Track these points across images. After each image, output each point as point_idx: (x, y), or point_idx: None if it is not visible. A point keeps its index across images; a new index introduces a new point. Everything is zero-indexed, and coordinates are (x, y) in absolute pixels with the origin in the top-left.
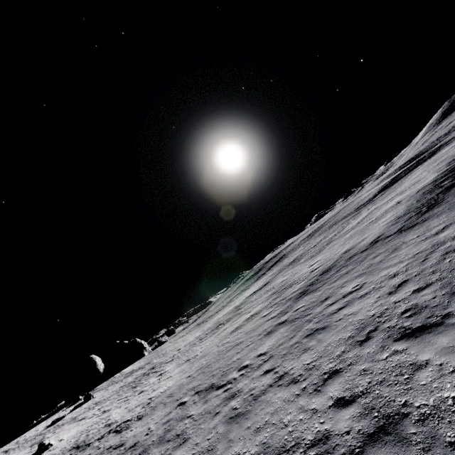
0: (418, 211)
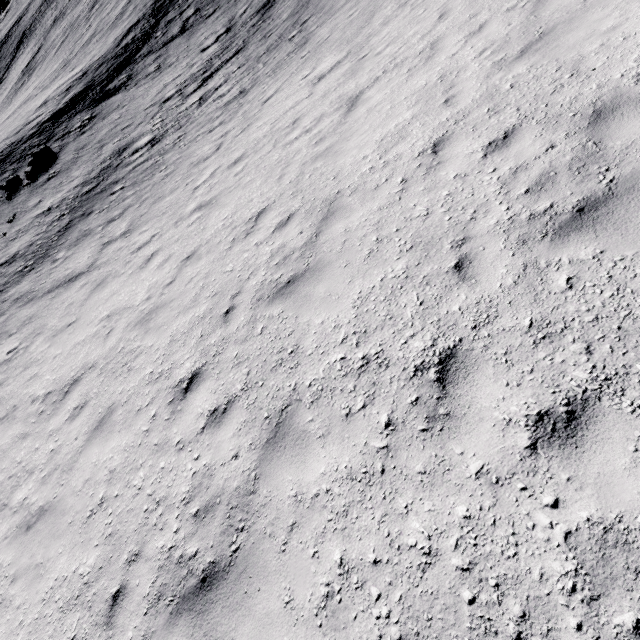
0: None
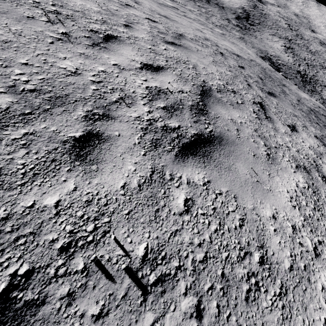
0: (206, 1)
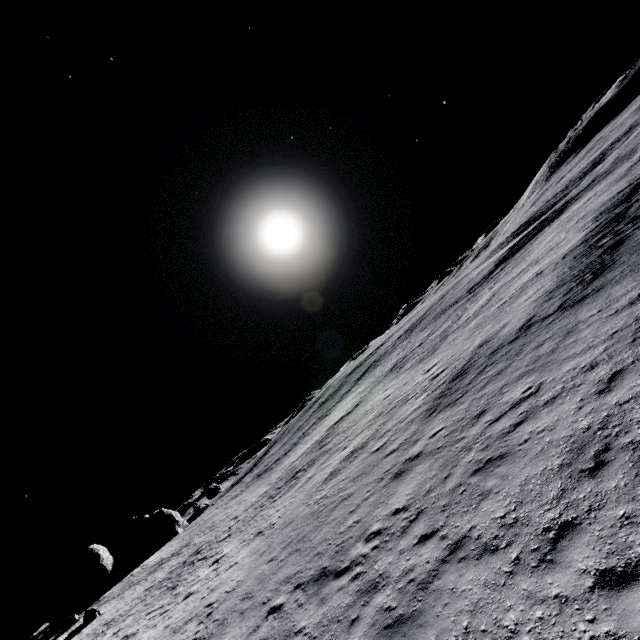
0: (579, 280)
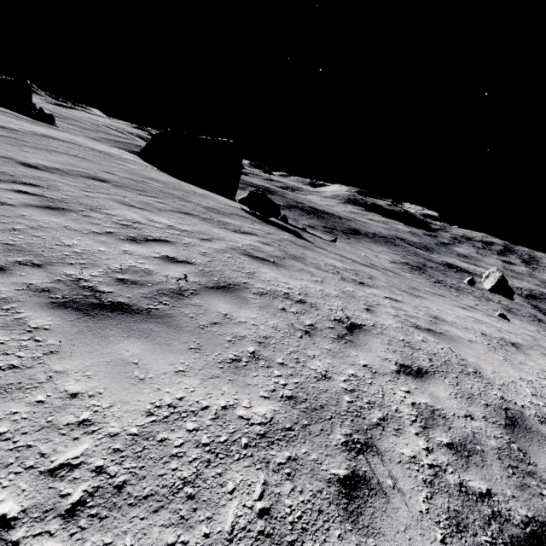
0: None
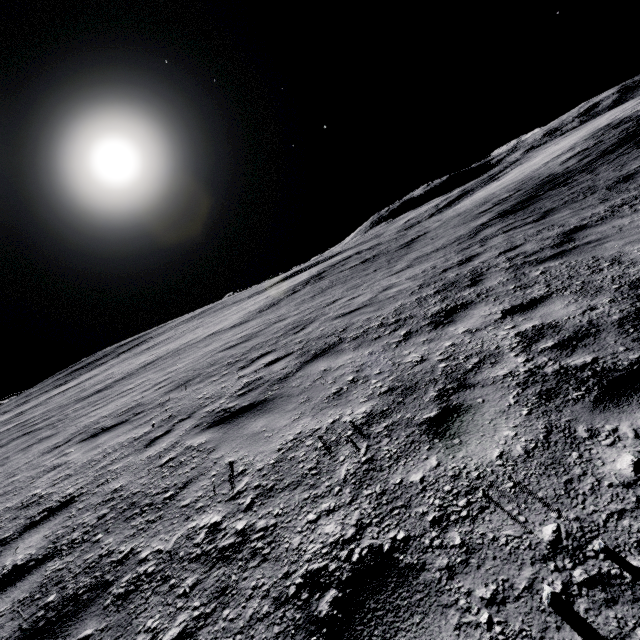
0: (262, 309)
